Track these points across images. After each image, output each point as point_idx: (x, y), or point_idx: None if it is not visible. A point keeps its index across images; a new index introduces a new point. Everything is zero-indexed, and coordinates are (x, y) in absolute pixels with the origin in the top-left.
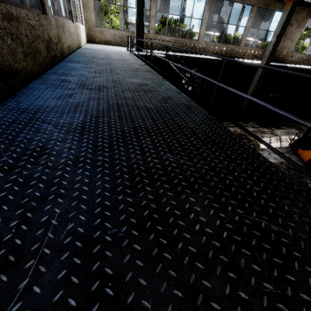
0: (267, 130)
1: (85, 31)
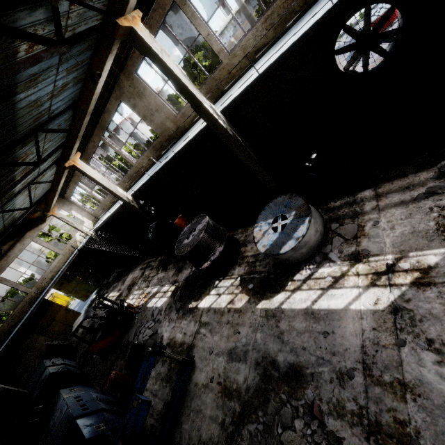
0: (152, 275)
1: (93, 217)
